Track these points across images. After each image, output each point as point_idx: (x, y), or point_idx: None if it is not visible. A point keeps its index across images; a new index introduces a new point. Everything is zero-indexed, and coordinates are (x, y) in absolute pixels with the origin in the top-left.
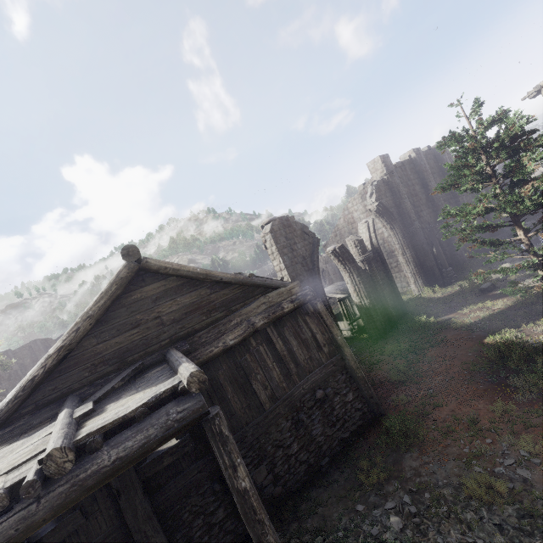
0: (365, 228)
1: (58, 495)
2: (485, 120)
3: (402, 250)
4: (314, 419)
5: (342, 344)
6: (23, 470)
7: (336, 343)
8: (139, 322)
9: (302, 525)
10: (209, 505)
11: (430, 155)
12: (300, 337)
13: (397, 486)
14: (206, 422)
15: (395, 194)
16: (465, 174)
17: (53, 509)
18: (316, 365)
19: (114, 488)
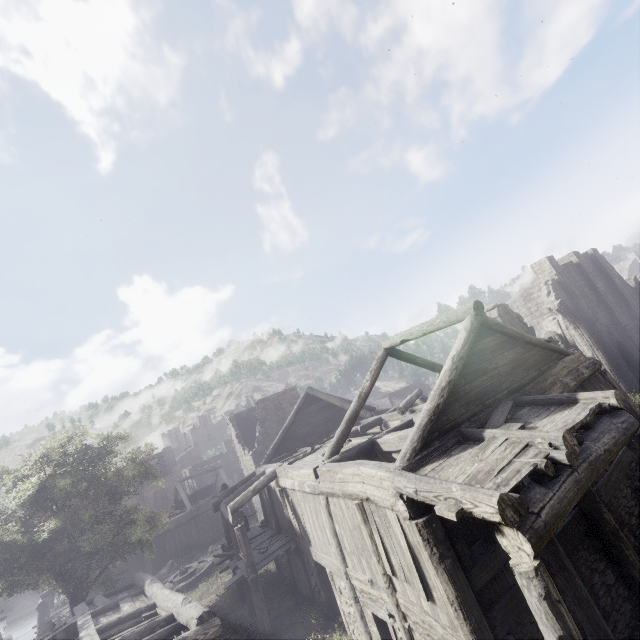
0: (555, 325)
1: (585, 469)
2: None
3: (592, 352)
4: None
5: None
6: (533, 453)
7: (635, 414)
8: (486, 370)
9: None
10: (598, 563)
11: (587, 259)
12: None
13: None
14: (639, 437)
15: (570, 294)
16: None
17: (588, 480)
18: None
19: None
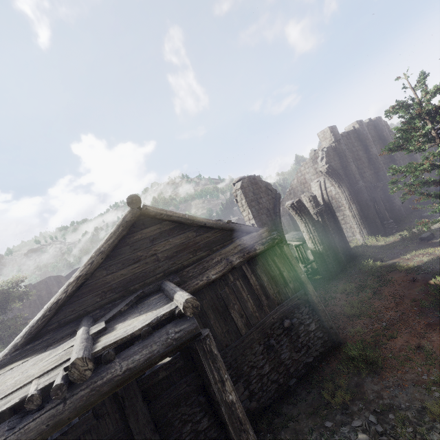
0: (317, 186)
1: (80, 397)
2: (430, 89)
3: (349, 205)
4: (282, 345)
5: (305, 281)
6: (52, 375)
7: (300, 280)
8: (139, 258)
9: (277, 437)
10: (196, 414)
11: (371, 126)
12: (270, 274)
13: (362, 407)
14: (199, 341)
15: (342, 158)
16: (412, 136)
17: (76, 409)
18: (283, 298)
19: (119, 395)
